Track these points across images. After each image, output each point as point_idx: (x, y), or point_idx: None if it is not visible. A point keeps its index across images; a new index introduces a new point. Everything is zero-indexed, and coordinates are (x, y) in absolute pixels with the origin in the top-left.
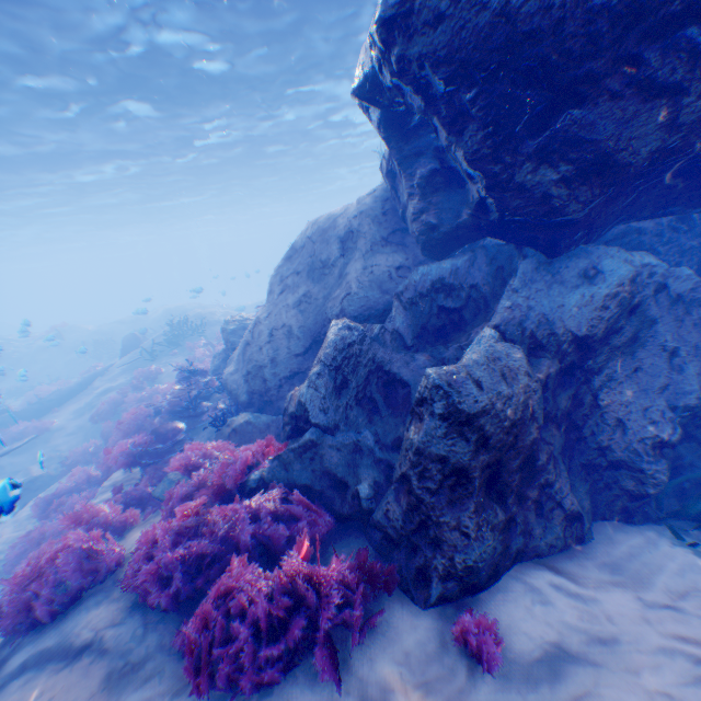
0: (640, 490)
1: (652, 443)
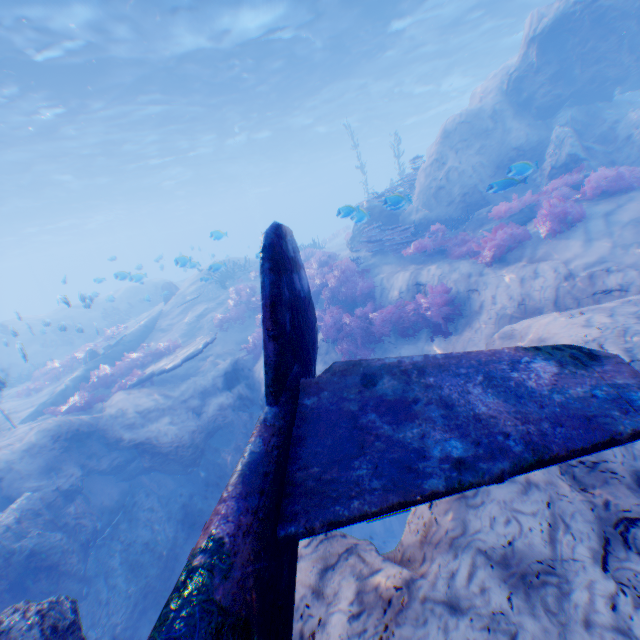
0: None
1: None
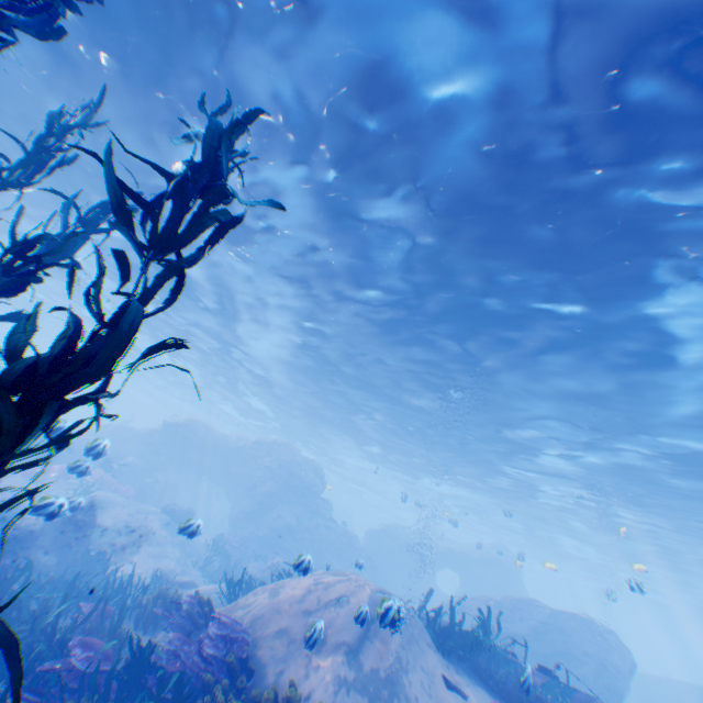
0: None
1: None
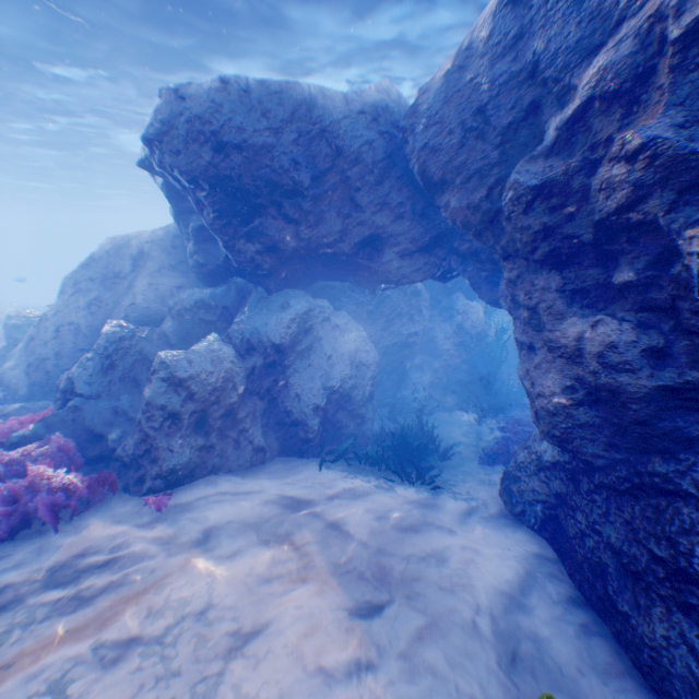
0: (305, 434)
1: (312, 406)
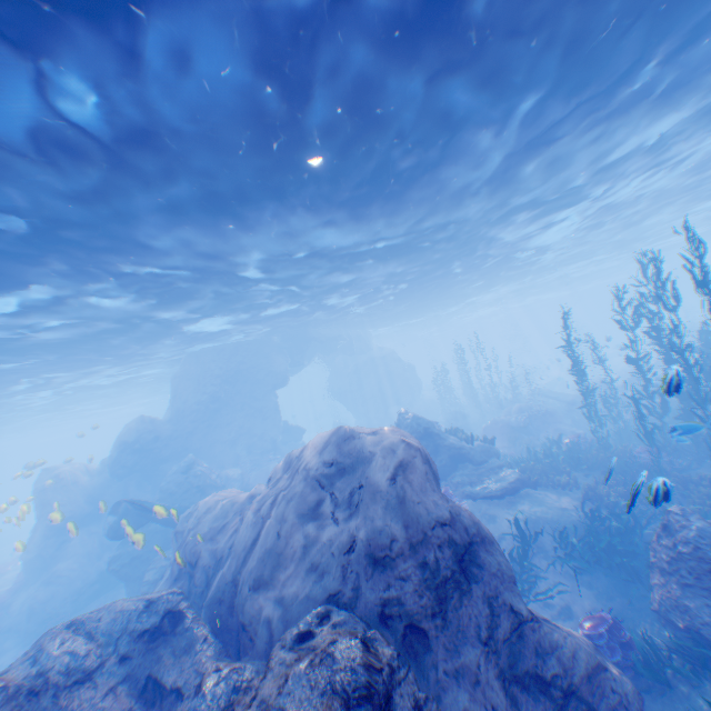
0: None
1: None
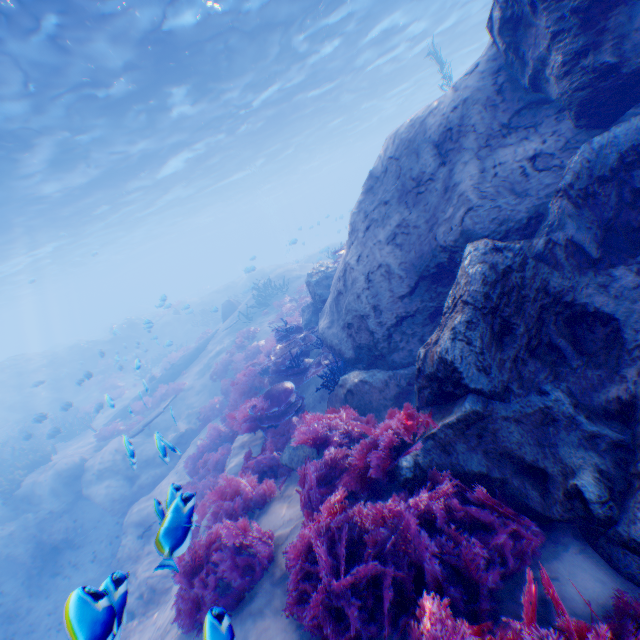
0: None
1: None
